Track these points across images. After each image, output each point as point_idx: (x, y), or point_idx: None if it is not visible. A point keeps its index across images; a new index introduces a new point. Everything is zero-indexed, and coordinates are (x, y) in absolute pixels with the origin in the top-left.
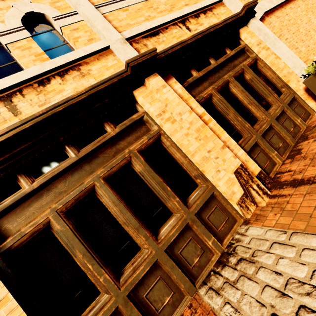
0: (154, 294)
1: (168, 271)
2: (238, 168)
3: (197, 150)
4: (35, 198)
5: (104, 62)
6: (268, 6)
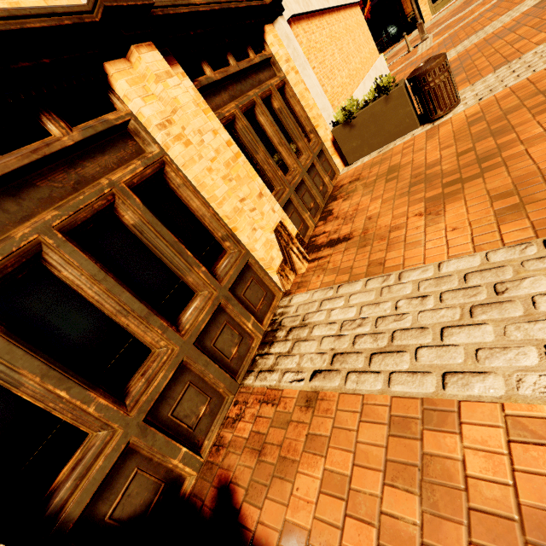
0: (184, 408)
1: (200, 371)
2: (278, 225)
3: (226, 197)
4: None
5: None
6: (296, 8)
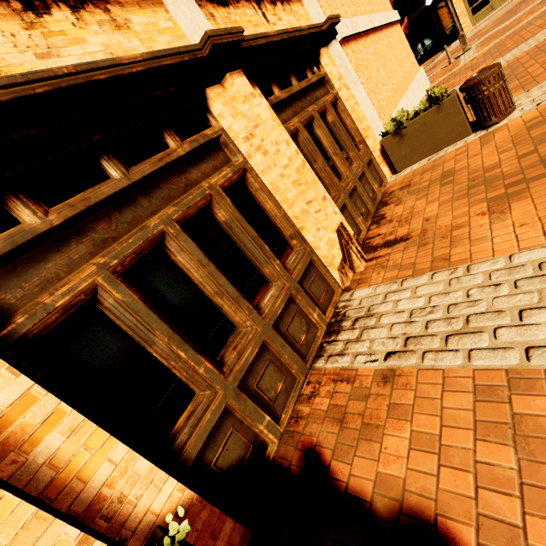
0: (265, 382)
1: (278, 351)
2: (339, 226)
3: (295, 199)
4: (53, 246)
5: (151, 16)
6: (345, 31)
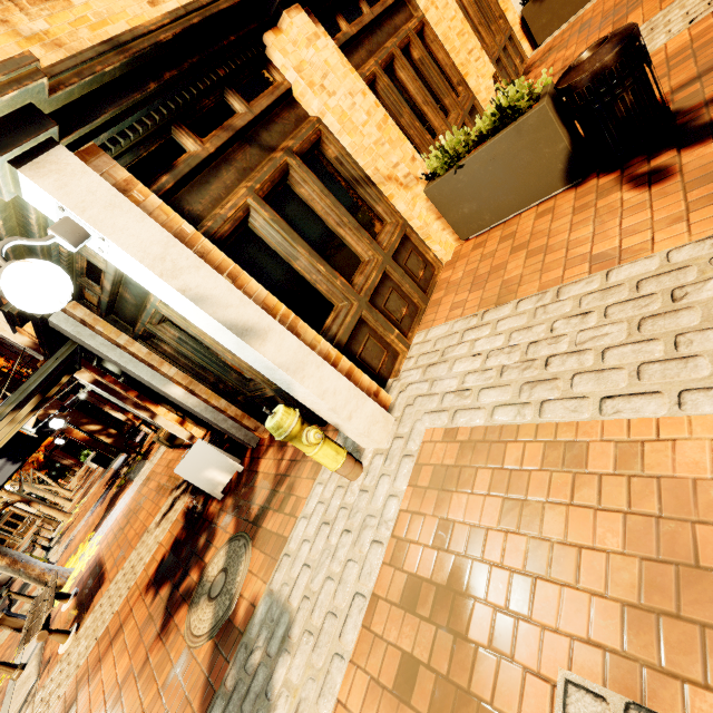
0: None
1: None
2: (494, 74)
3: (460, 49)
4: (354, 48)
5: None
6: None
